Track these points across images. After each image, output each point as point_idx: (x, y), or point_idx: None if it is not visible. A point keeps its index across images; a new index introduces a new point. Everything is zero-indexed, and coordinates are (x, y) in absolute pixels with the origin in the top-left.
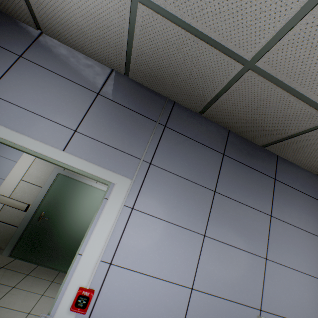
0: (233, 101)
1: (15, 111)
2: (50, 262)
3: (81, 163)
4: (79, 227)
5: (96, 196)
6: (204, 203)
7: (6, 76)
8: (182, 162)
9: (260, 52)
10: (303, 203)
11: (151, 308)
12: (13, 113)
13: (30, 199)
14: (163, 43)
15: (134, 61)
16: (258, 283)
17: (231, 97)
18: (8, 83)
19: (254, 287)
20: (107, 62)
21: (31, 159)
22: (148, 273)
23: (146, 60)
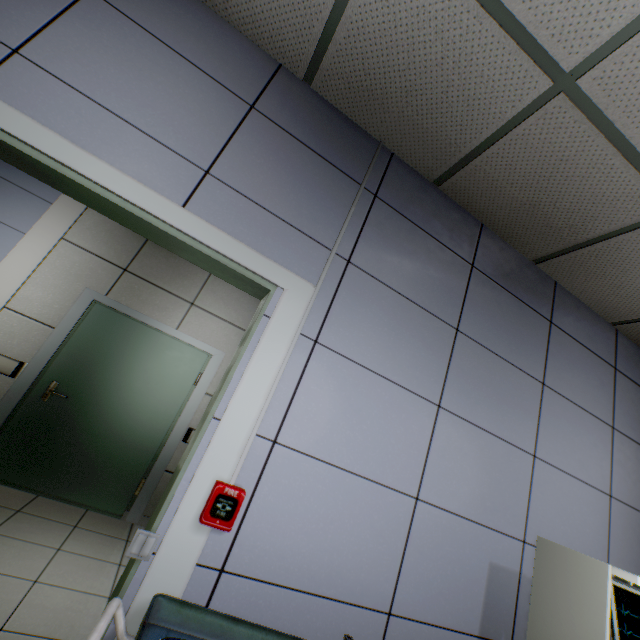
0: (509, 160)
1: (78, 105)
2: (66, 489)
3: (220, 239)
4: (136, 418)
5: (176, 356)
6: (440, 348)
7: (58, 26)
8: (403, 268)
9: (592, 58)
10: (590, 369)
11: (347, 529)
12: (75, 108)
13: (24, 351)
14: (412, 14)
15: (337, 49)
16: (521, 496)
17: (510, 150)
18: (62, 41)
19: (515, 503)
20: (273, 45)
21: (30, 264)
22: (343, 464)
23: (363, 51)
